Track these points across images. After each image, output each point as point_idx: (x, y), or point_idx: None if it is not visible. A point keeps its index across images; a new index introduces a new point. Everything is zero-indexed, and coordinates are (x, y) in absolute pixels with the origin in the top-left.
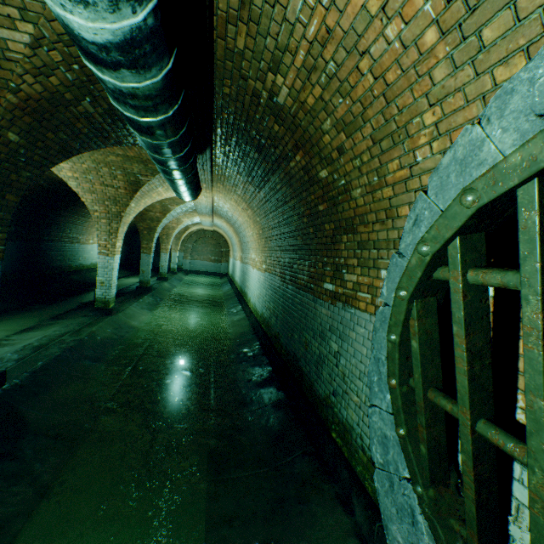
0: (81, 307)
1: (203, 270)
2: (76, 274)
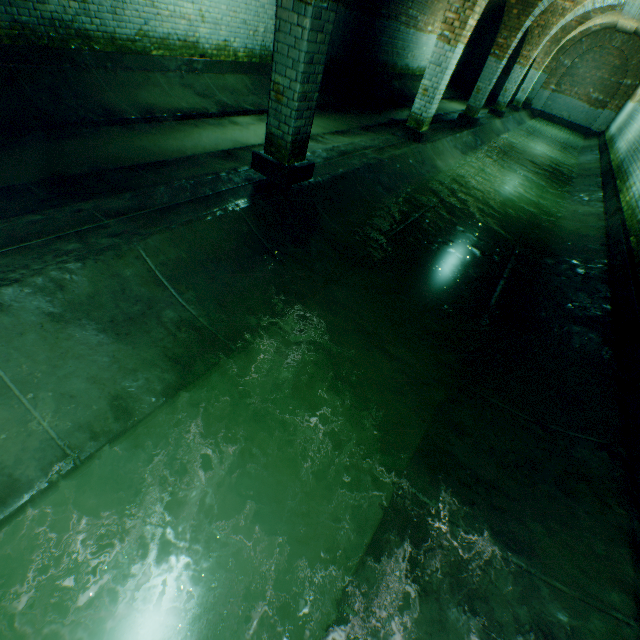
0: (390, 124)
1: (562, 117)
2: (396, 80)
